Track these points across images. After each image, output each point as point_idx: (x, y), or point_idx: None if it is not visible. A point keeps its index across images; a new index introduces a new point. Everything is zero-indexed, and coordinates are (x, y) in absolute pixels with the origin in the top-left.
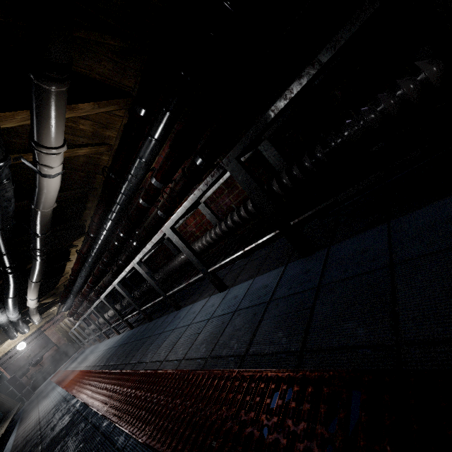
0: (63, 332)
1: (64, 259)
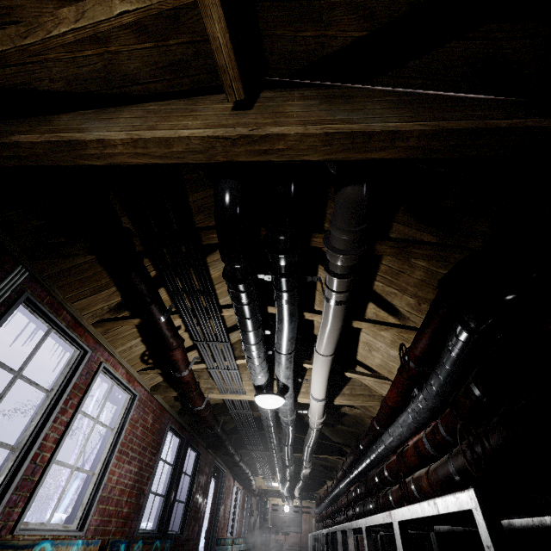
0: (310, 527)
1: (324, 480)
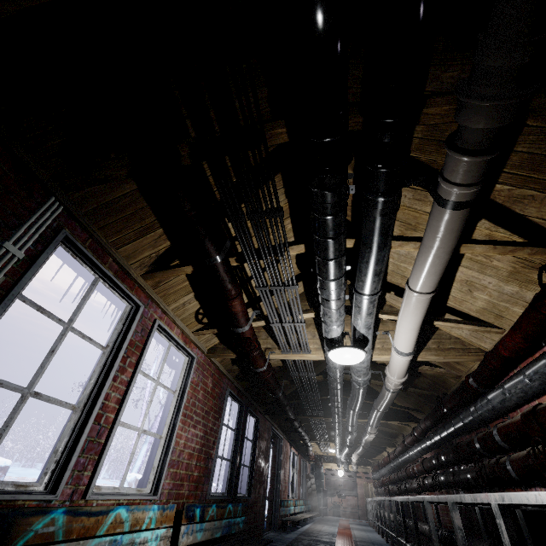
0: (366, 492)
1: (383, 447)
